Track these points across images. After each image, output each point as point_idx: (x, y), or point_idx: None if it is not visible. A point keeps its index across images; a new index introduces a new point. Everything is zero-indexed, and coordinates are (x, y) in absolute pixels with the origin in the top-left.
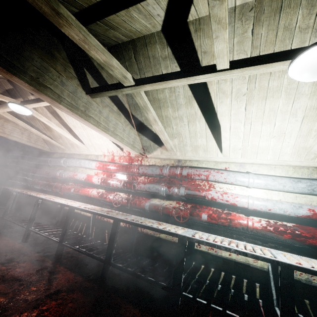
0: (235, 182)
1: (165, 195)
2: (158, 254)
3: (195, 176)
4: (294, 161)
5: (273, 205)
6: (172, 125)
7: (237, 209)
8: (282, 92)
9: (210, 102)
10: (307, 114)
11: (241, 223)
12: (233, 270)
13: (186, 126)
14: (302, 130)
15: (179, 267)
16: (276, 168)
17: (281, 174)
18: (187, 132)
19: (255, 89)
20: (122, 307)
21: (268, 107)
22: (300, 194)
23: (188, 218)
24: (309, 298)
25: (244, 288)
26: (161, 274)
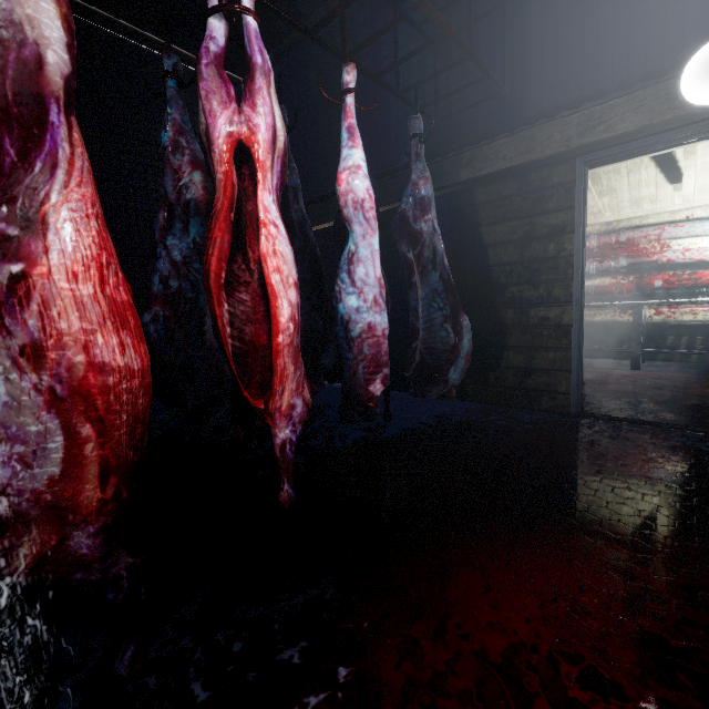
0: (702, 233)
1: (594, 273)
2: (594, 339)
3: (640, 239)
4: None
5: None
6: (601, 181)
7: (705, 266)
8: None
9: None
10: None
11: None
12: (699, 332)
13: (625, 178)
14: None
15: (637, 330)
16: None
17: None
18: (625, 186)
19: None
20: (584, 369)
21: None
22: None
23: (634, 290)
24: None
25: None
26: (610, 347)
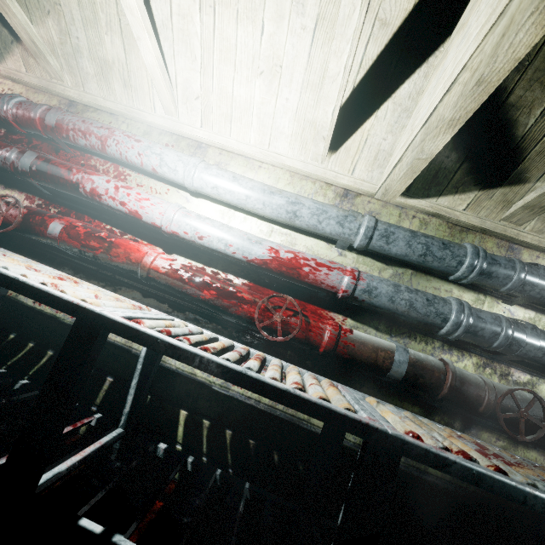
0: (159, 167)
1: None
2: None
3: (76, 133)
4: (296, 159)
5: (210, 228)
6: None
7: (153, 235)
8: None
9: None
10: (325, 12)
11: (130, 255)
12: None
13: None
14: (313, 64)
15: None
16: (262, 168)
17: (264, 183)
18: (73, 0)
19: None
20: None
21: None
22: (281, 228)
23: (15, 225)
24: (213, 418)
25: (101, 393)
26: None
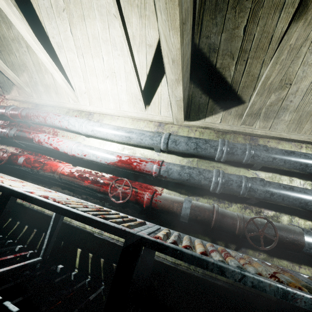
0: (68, 125)
1: None
2: None
3: (34, 117)
4: (133, 112)
5: (89, 150)
6: (13, 50)
7: (68, 158)
8: (95, 10)
9: (37, 18)
10: None
11: (52, 168)
12: (38, 223)
13: (28, 54)
14: None
15: None
16: (119, 119)
17: (120, 125)
18: (32, 64)
19: (71, 3)
20: None
21: (90, 32)
22: (128, 146)
23: (5, 161)
24: (94, 252)
25: (40, 242)
26: None
